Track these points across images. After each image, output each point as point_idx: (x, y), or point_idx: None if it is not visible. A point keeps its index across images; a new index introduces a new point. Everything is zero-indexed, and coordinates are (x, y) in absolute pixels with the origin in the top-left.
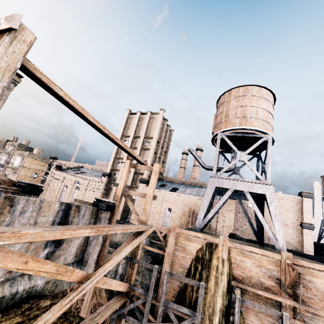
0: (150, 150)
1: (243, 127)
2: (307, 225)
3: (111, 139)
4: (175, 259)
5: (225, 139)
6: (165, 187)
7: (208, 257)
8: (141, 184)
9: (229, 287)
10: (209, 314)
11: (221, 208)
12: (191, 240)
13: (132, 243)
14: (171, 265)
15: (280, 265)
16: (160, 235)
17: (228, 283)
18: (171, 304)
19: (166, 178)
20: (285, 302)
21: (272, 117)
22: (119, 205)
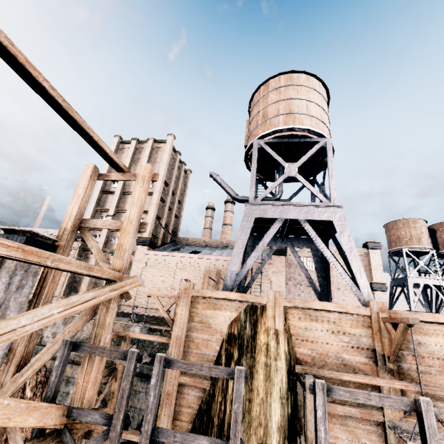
0: (154, 193)
1: (291, 126)
2: (378, 286)
3: (16, 63)
4: (190, 348)
5: (264, 148)
6: (180, 251)
7: (250, 333)
8: (140, 247)
9: (290, 380)
10: (258, 442)
11: (266, 271)
12: (219, 306)
13: (68, 300)
14: (184, 358)
15: (371, 324)
16: (163, 308)
17: (289, 372)
18: (170, 434)
19: (182, 241)
20: (391, 386)
21: (328, 119)
22: (67, 248)
